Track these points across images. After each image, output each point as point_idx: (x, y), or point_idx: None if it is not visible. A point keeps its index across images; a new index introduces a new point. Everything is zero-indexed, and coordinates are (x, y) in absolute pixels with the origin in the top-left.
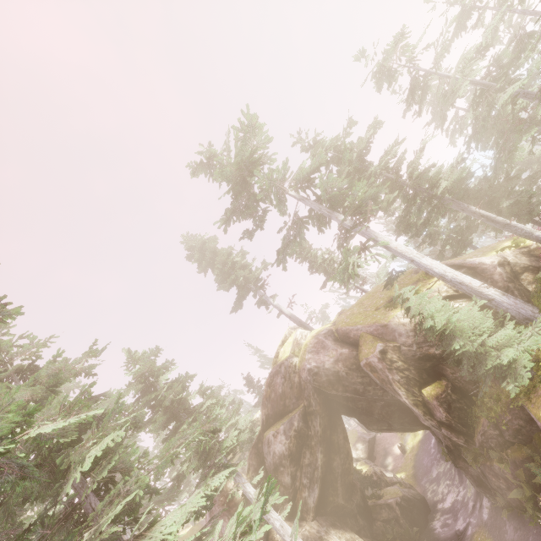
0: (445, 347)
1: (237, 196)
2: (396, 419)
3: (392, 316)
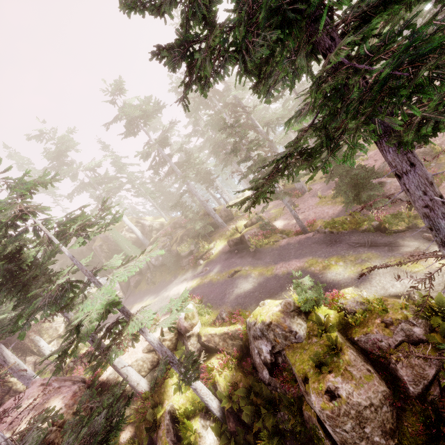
0: (118, 247)
1: (53, 161)
2: (105, 271)
3: (111, 233)
